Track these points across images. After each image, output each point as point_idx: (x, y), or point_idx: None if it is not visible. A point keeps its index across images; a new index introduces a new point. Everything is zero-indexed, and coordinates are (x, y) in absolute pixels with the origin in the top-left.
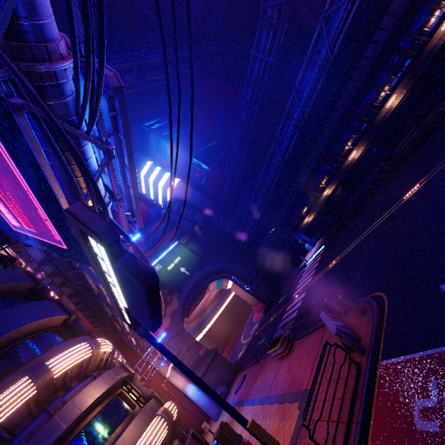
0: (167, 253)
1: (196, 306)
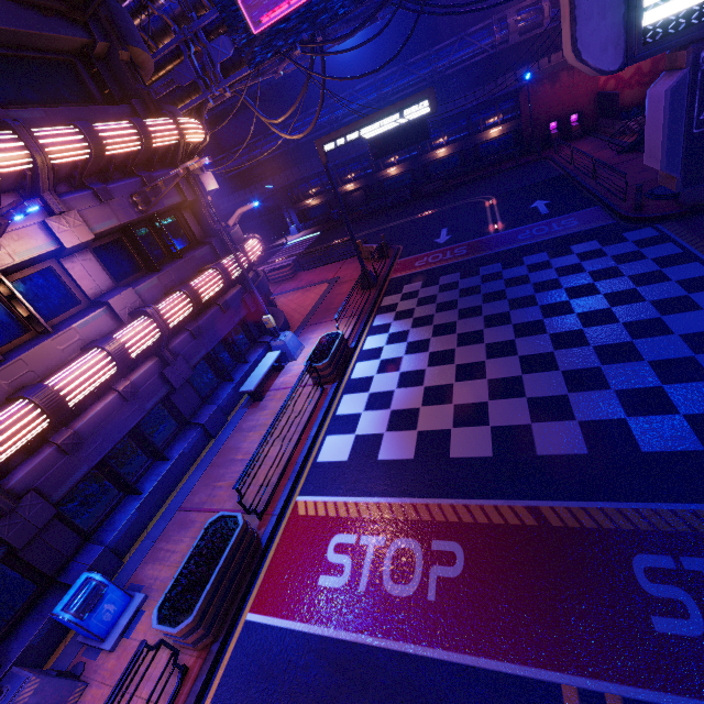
0: None
1: None
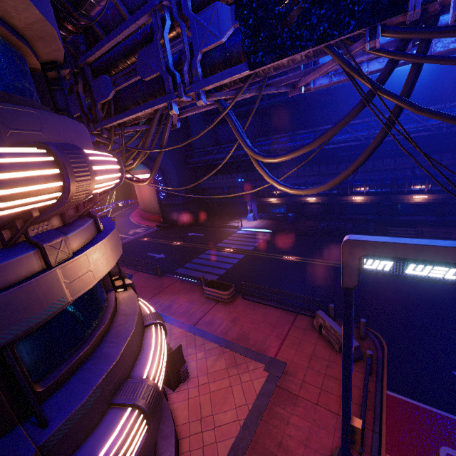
0: None
1: None
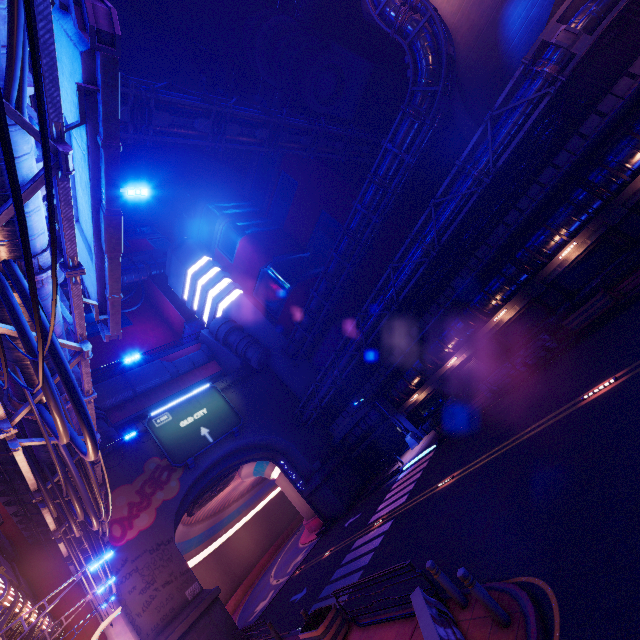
0: (189, 398)
1: (211, 498)
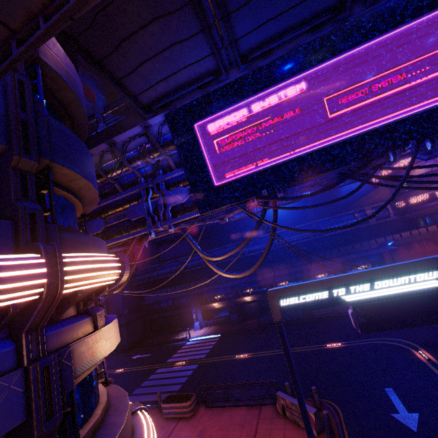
0: None
1: None
